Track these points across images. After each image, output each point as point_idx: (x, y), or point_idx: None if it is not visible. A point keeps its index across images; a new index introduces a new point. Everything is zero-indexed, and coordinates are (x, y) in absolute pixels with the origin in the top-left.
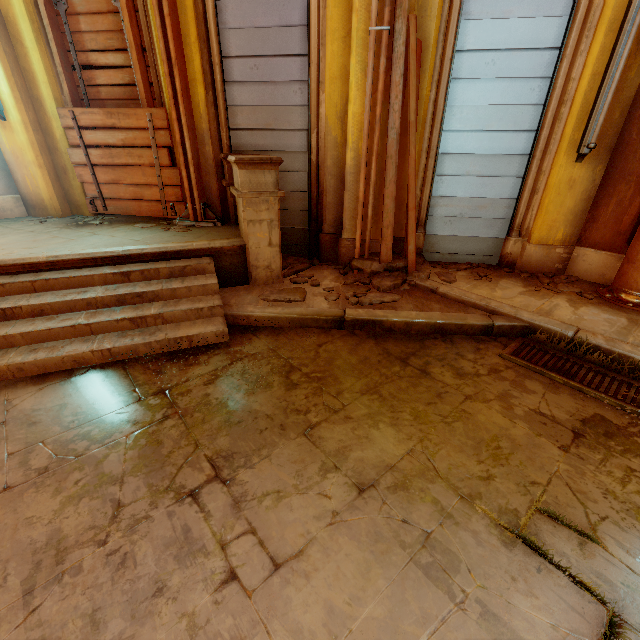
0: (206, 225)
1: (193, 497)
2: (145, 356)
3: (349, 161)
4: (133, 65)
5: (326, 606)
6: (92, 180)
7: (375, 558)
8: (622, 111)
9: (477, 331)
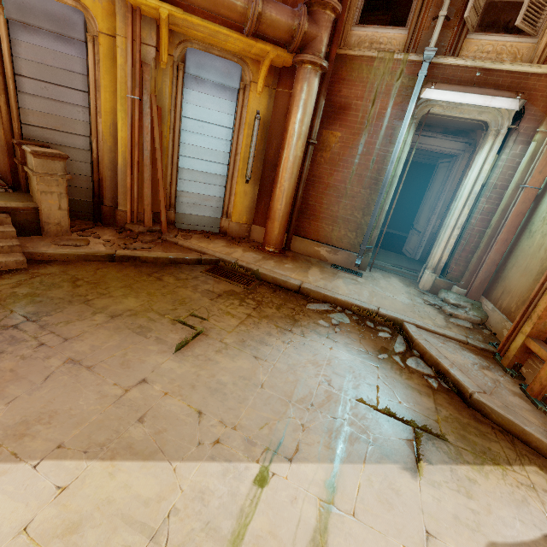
0: None
1: (14, 327)
2: None
3: (120, 163)
4: None
5: (91, 345)
6: None
7: (116, 333)
8: (261, 164)
9: (194, 262)
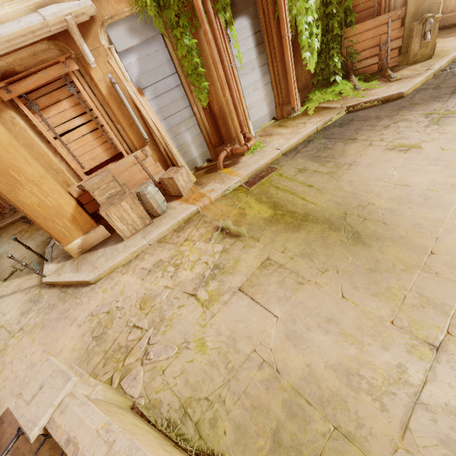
0: None
1: None
2: None
3: None
4: None
5: None
6: None
7: None
8: None
9: (21, 219)
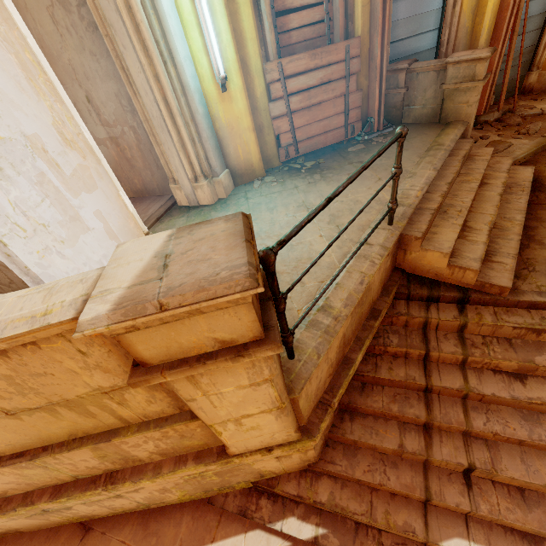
0: (388, 131)
1: None
2: (542, 193)
3: (483, 43)
4: None
5: None
6: (288, 128)
7: None
8: None
9: None
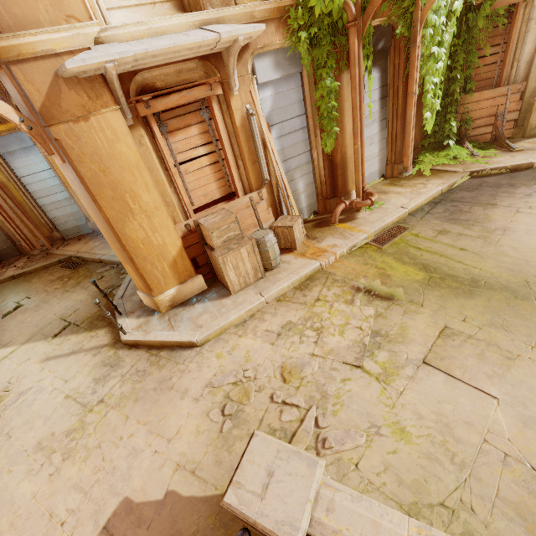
0: None
1: None
2: None
3: (4, 222)
4: None
5: None
6: None
7: None
8: None
9: (57, 263)
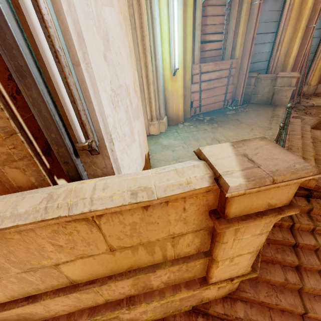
0: (244, 105)
1: None
2: None
3: (289, 70)
4: (230, 40)
5: None
6: (198, 98)
7: None
8: None
9: None
